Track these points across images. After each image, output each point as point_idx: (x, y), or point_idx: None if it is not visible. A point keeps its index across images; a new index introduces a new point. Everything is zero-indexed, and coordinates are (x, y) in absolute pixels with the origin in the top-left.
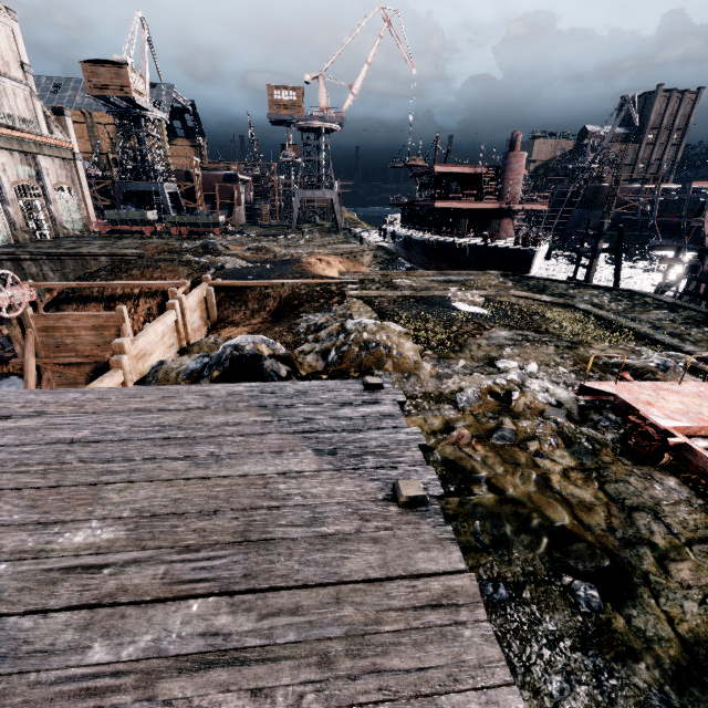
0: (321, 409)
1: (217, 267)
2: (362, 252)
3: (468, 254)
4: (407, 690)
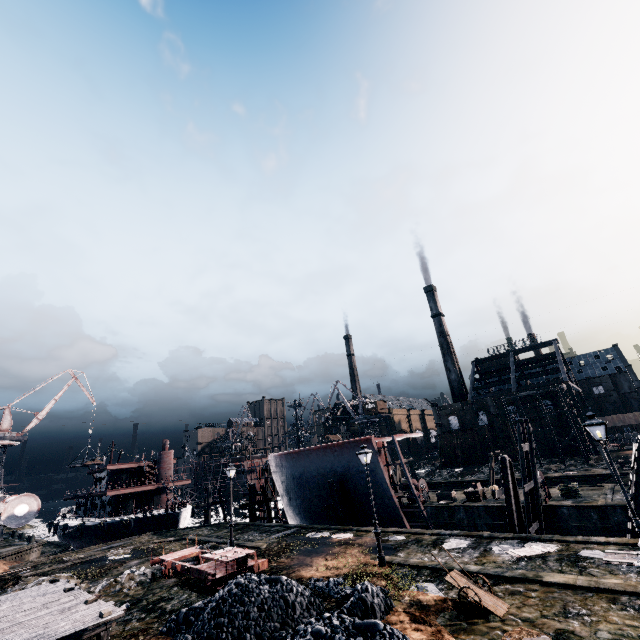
0: (30, 592)
1: None
2: (30, 549)
3: (133, 526)
4: (67, 602)
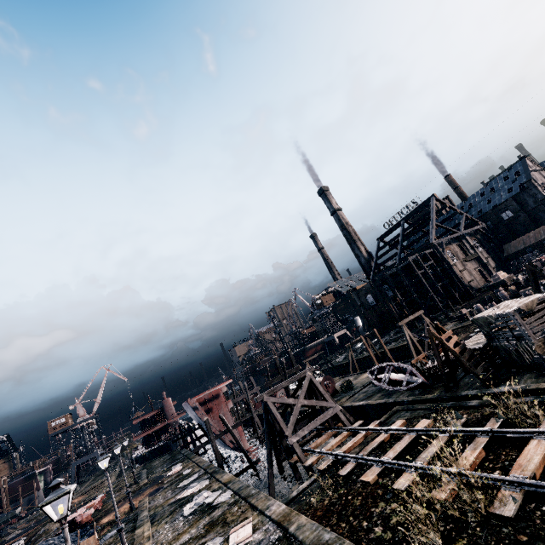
0: None
1: (2, 542)
2: (102, 482)
3: (148, 456)
4: None
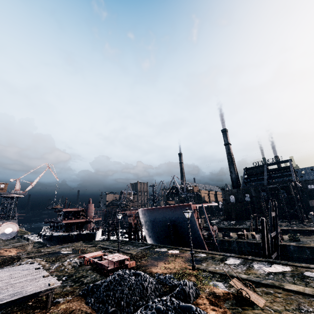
0: (20, 268)
1: None
2: (28, 244)
3: (74, 237)
4: (35, 275)
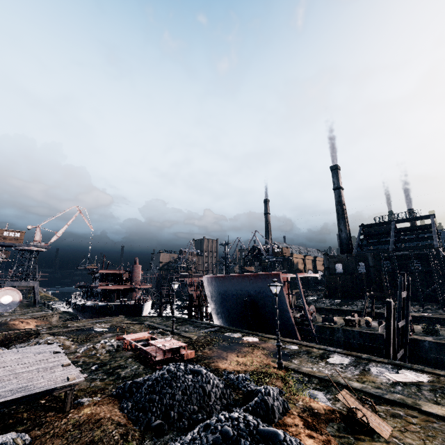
0: (33, 349)
1: None
2: (52, 315)
3: (114, 310)
4: (51, 362)
